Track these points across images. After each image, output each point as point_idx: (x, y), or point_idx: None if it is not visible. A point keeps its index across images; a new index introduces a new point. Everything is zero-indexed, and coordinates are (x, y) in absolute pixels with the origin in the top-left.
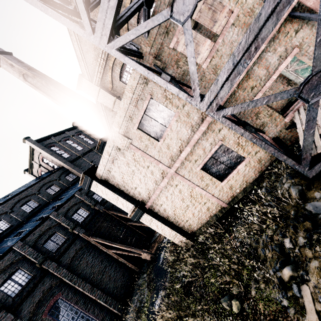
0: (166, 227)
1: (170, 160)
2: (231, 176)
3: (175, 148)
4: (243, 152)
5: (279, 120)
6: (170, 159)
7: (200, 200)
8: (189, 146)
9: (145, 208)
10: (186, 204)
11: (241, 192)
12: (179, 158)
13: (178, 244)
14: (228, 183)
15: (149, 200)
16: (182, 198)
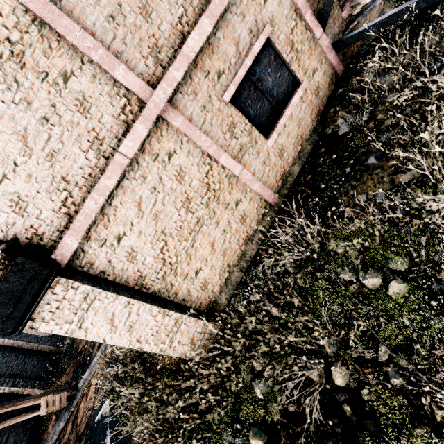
0: (145, 311)
1: (153, 62)
2: (283, 122)
3: (167, 19)
4: (298, 67)
5: (336, 12)
6: (153, 56)
7: (229, 195)
8: (210, 15)
9: (53, 263)
10: (196, 218)
11: (296, 163)
12: (182, 51)
13: (199, 339)
14: (278, 142)
15: (73, 223)
16: (185, 199)
